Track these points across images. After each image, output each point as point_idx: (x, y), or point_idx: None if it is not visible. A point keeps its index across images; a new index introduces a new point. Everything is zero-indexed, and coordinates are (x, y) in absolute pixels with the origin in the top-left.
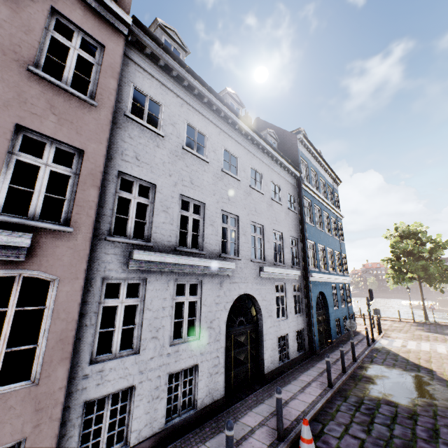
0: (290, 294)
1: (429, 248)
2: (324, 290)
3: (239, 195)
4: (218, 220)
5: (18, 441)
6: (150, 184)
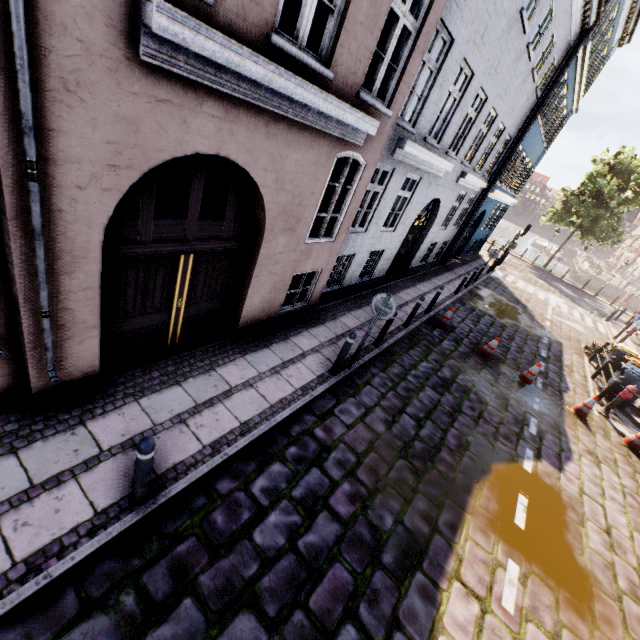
0: (462, 206)
1: (624, 198)
2: (488, 210)
3: (508, 62)
4: (470, 102)
5: (319, 269)
6: (449, 37)
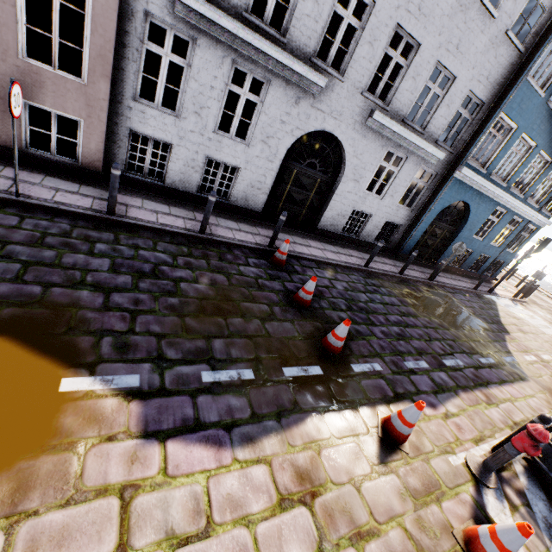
0: (406, 175)
1: None
2: (473, 205)
3: None
4: None
5: (79, 119)
6: None
